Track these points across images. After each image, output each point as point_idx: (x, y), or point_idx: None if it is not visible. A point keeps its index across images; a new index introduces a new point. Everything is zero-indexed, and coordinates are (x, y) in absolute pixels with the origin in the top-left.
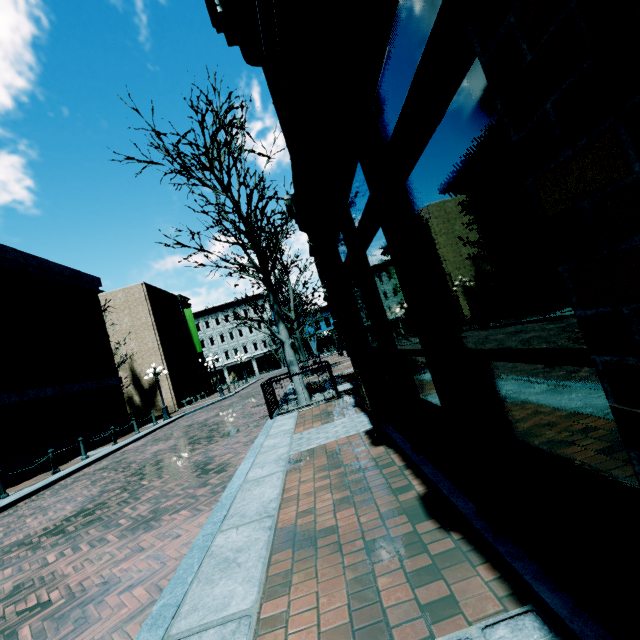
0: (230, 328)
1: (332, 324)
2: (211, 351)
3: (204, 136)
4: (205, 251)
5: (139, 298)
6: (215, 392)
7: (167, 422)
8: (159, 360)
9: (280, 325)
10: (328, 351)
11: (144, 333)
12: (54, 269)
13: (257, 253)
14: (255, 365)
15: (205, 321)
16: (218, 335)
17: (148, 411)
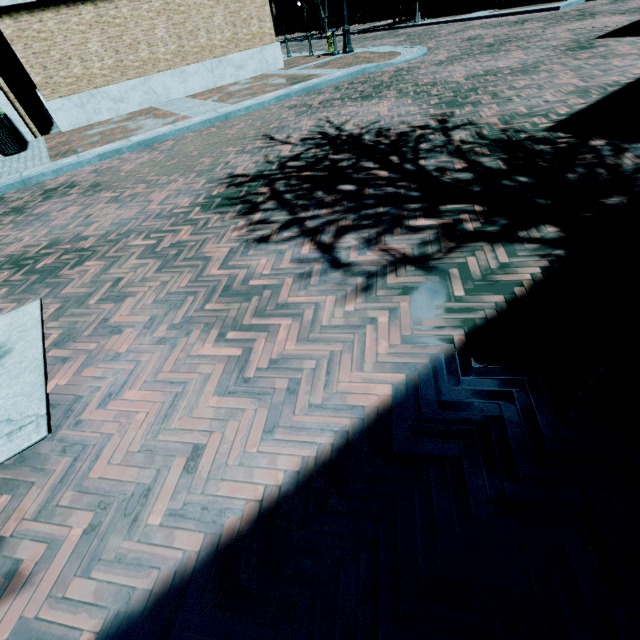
0: None
1: None
2: None
3: None
4: None
5: None
6: None
7: None
8: None
9: None
10: None
11: None
12: None
13: None
14: None
15: None
16: None
17: None
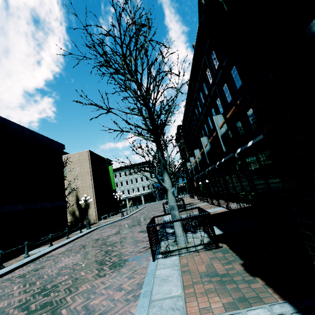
0: (131, 178)
1: (186, 179)
2: (121, 189)
3: (120, 30)
4: (112, 112)
5: (85, 158)
6: (120, 212)
7: (87, 232)
8: (91, 192)
9: (165, 175)
10: (182, 194)
11: (85, 177)
12: (38, 137)
13: (151, 120)
14: (142, 198)
15: (119, 173)
16: (125, 181)
17: (82, 220)
